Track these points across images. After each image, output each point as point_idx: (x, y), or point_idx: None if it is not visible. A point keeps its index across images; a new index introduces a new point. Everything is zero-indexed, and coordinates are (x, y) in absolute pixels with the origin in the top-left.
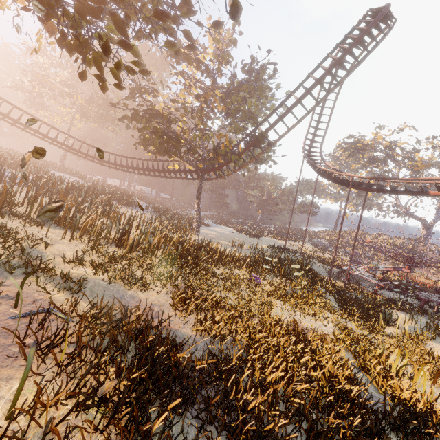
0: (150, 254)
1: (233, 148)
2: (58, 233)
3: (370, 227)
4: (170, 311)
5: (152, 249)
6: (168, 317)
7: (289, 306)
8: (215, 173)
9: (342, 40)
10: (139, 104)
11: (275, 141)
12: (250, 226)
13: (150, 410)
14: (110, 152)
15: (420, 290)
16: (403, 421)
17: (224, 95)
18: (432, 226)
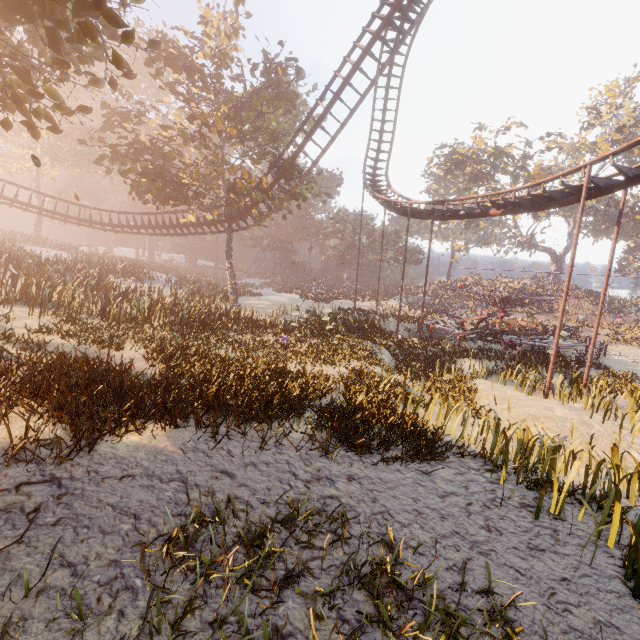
0: (142, 323)
1: (260, 183)
2: (26, 311)
3: (478, 268)
4: (144, 362)
5: (149, 319)
6: (132, 361)
7: (311, 360)
8: (244, 220)
9: (370, 21)
10: (121, 137)
11: (309, 169)
12: (325, 289)
13: (78, 392)
14: (101, 209)
15: (510, 334)
16: (321, 404)
17: (231, 112)
18: (563, 258)
